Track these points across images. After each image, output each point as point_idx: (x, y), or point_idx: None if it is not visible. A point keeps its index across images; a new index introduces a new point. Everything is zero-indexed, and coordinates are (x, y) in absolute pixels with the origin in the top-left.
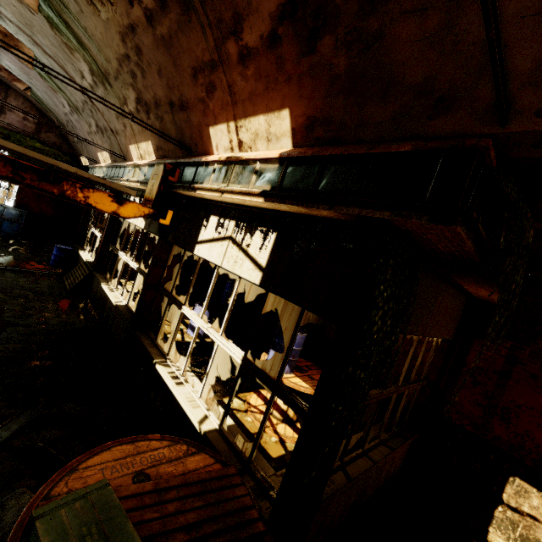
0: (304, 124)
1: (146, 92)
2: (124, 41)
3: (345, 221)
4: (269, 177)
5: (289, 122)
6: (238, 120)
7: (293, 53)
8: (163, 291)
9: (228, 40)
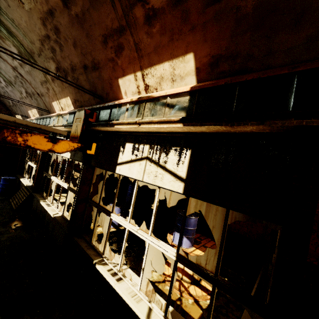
0: (208, 62)
1: (64, 61)
2: (44, 24)
3: (264, 133)
4: (182, 107)
5: (193, 63)
6: (144, 69)
7: (198, 5)
8: (92, 203)
9: (135, 6)
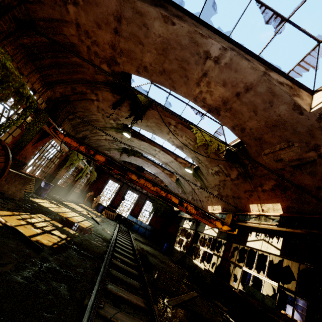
0: (285, 207)
1: (223, 193)
2: (220, 182)
3: (306, 234)
4: (277, 220)
5: (280, 206)
6: (261, 204)
7: (279, 192)
8: (231, 261)
9: (258, 187)
